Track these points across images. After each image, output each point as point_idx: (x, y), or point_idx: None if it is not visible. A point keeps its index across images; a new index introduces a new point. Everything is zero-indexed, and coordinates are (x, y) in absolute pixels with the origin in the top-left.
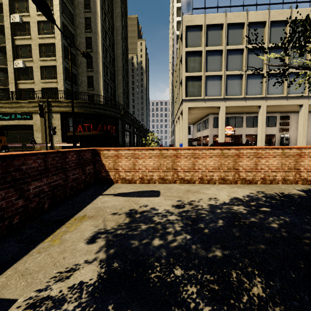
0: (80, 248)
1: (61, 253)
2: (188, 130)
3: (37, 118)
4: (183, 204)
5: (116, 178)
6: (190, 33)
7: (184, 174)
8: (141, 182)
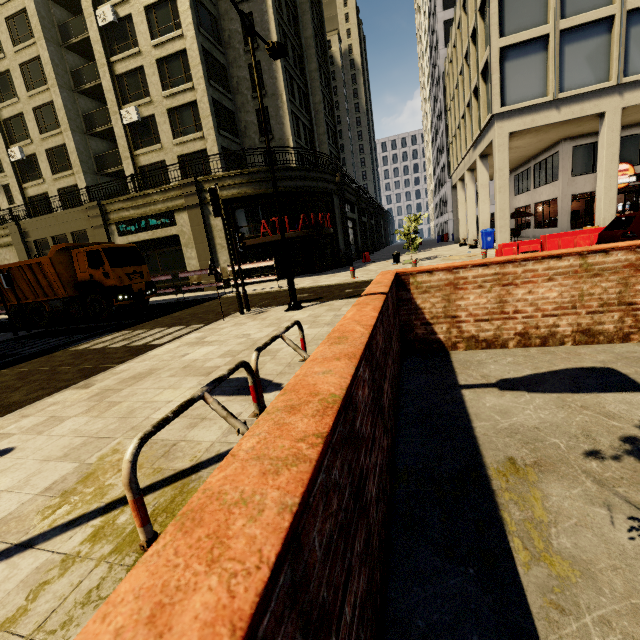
0: None
1: None
2: None
3: (183, 220)
4: None
5: (452, 337)
6: None
7: None
8: (520, 345)
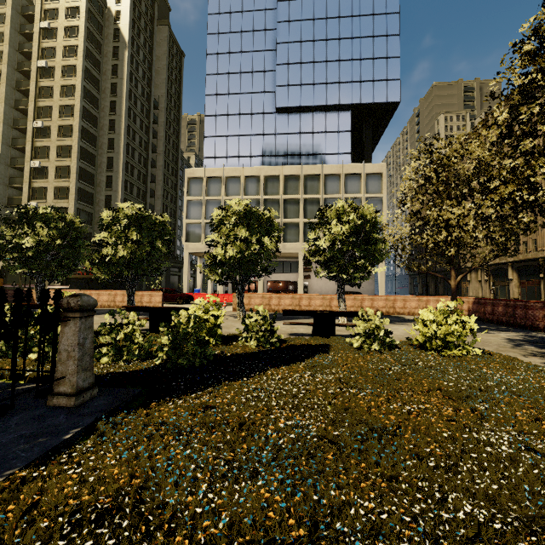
0: None
1: None
2: None
3: None
4: None
5: None
6: (193, 184)
7: None
8: None
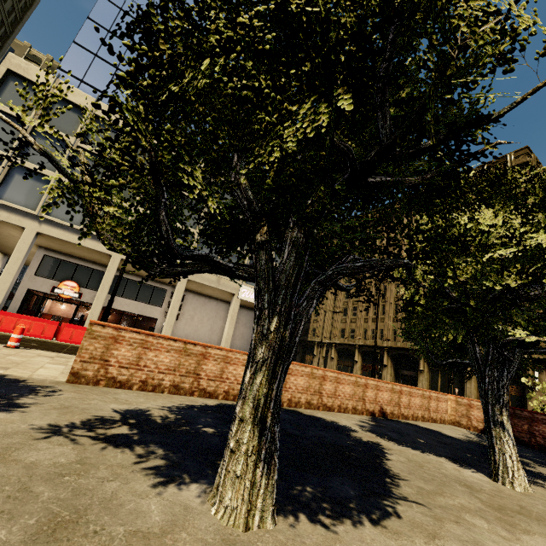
0: None
1: None
2: None
3: None
4: None
5: None
6: (17, 86)
7: None
8: None
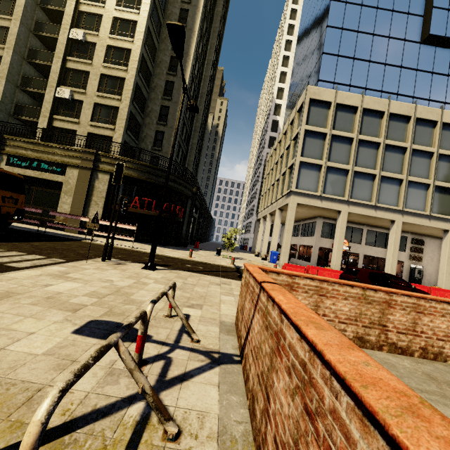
0: None
1: None
2: (271, 230)
3: (72, 174)
4: None
5: None
6: (314, 109)
7: (397, 337)
8: None
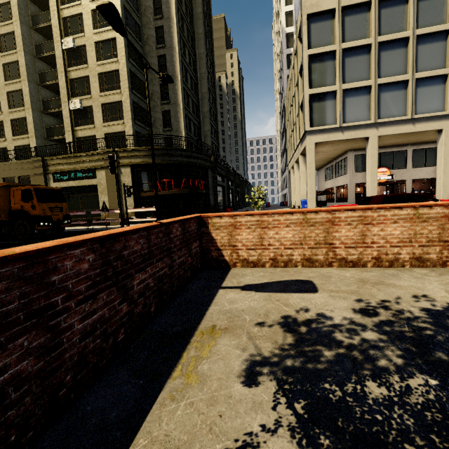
0: (239, 395)
1: (211, 404)
2: None
3: (101, 175)
4: (373, 308)
5: (233, 259)
6: (315, 25)
7: (346, 252)
8: (273, 266)
